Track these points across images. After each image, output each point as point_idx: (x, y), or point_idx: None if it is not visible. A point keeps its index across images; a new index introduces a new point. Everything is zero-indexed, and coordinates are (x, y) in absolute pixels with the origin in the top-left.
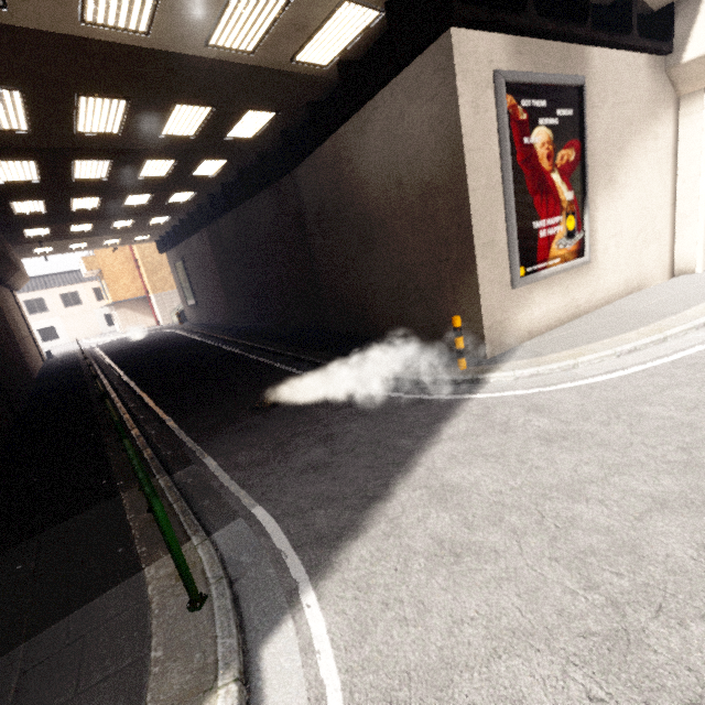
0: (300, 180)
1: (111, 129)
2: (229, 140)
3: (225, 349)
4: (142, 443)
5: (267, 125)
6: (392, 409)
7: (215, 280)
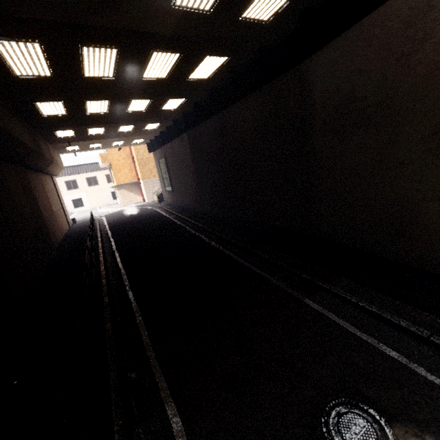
0: (313, 70)
1: None
2: (242, 23)
3: (205, 241)
4: None
5: None
6: None
7: (190, 174)
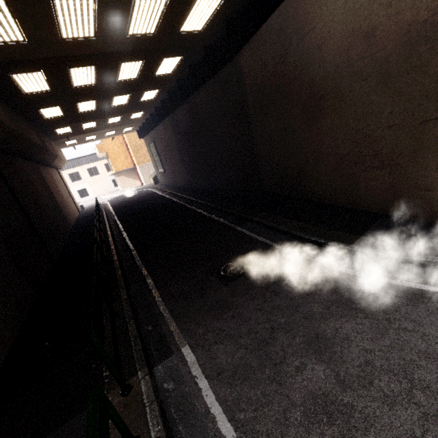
0: (241, 63)
1: (88, 31)
2: (183, 34)
3: (185, 206)
4: (128, 311)
5: (214, 11)
6: (388, 303)
7: (175, 154)
